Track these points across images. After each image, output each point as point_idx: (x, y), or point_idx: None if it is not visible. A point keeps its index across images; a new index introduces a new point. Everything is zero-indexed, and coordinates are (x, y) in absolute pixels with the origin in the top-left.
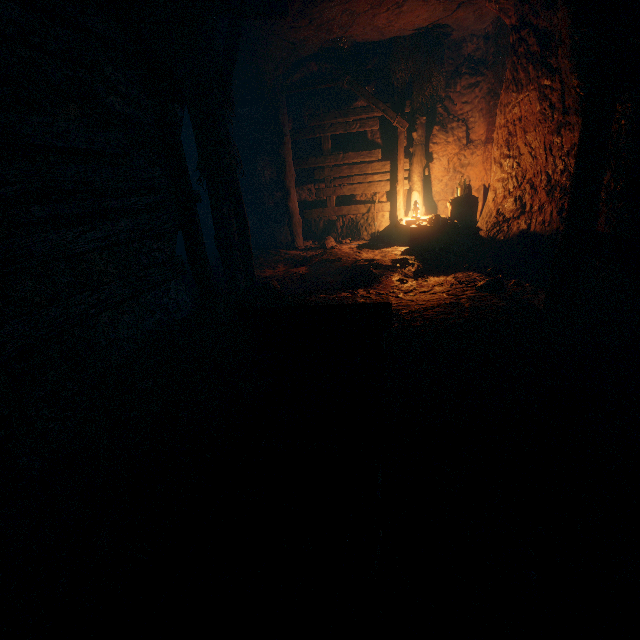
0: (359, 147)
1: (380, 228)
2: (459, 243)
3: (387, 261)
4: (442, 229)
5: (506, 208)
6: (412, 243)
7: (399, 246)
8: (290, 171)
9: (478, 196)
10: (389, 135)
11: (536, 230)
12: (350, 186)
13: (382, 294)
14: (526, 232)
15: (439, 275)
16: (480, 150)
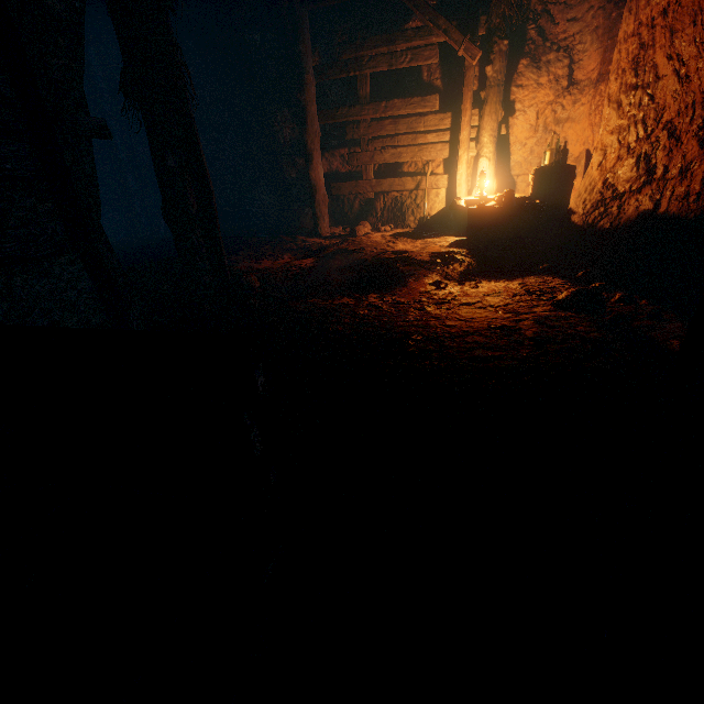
0: (410, 93)
1: (432, 211)
2: (539, 234)
3: (424, 254)
4: (515, 212)
5: (620, 176)
6: (470, 232)
7: (452, 236)
8: (313, 126)
9: (577, 168)
10: (453, 73)
11: (670, 210)
12: (394, 150)
13: (401, 303)
14: (650, 214)
15: (499, 279)
16: (587, 95)
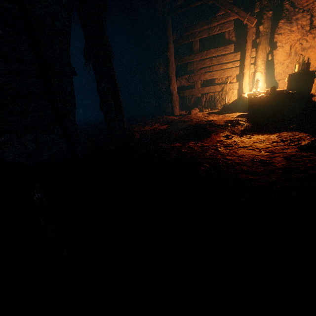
0: (219, 45)
1: (230, 101)
2: (291, 109)
3: (221, 121)
4: (276, 98)
5: None
6: (249, 110)
7: (240, 112)
8: (172, 66)
9: None
10: (241, 33)
11: None
12: (210, 73)
13: (205, 146)
14: None
15: (264, 133)
16: None
